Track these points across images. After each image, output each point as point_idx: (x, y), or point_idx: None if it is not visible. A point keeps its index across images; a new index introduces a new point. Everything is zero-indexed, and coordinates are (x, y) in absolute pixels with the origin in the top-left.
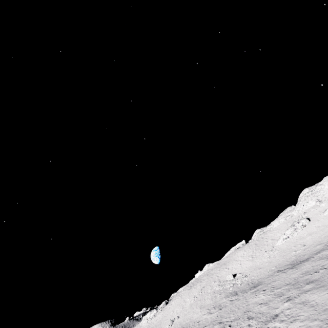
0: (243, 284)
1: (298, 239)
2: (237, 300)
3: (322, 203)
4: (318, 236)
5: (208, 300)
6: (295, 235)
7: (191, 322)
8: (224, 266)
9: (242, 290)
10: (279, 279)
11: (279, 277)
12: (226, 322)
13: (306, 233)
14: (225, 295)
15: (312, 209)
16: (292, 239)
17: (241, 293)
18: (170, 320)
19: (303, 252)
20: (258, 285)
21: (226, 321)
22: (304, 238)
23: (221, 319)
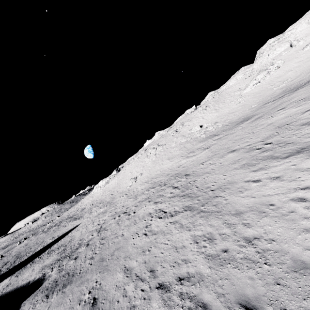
0: (218, 128)
1: (273, 80)
2: (228, 135)
3: (300, 41)
4: (305, 67)
5: (176, 151)
6: (267, 78)
7: (165, 171)
8: (183, 125)
9: (223, 130)
10: (294, 97)
11: (287, 99)
12: (247, 146)
13: (283, 72)
14: (198, 142)
15: (284, 53)
16: (264, 82)
17: (226, 131)
18: (131, 179)
19: (292, 82)
20: (248, 118)
21: (247, 145)
22: (282, 76)
23: (228, 149)
